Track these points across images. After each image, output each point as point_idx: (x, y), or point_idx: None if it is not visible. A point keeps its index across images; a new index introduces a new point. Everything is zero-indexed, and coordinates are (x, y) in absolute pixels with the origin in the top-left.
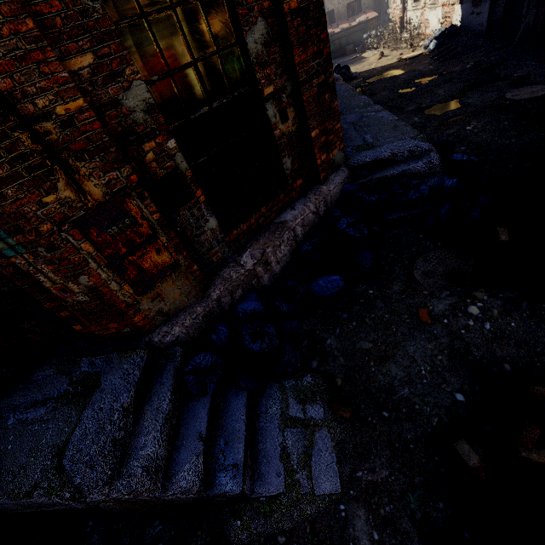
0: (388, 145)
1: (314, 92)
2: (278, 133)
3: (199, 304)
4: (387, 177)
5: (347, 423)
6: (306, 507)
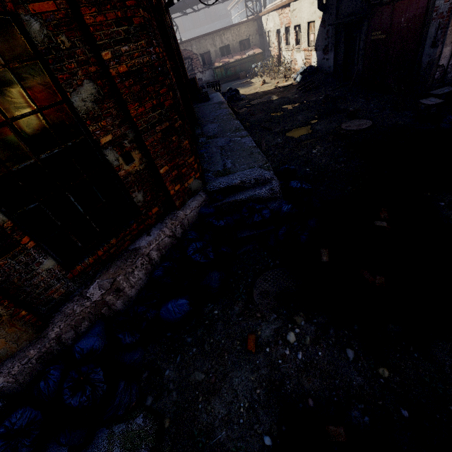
0: (240, 172)
1: (159, 136)
2: (123, 173)
3: (33, 346)
4: (238, 201)
5: None
6: None
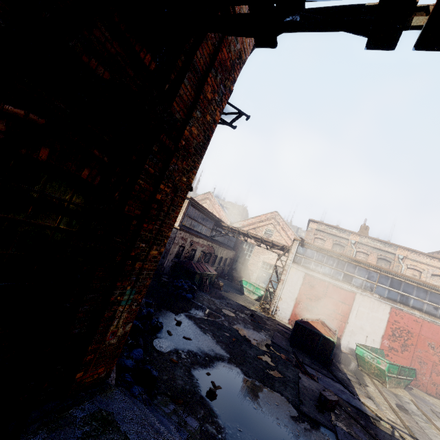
0: None
1: None
2: None
3: None
4: None
5: (183, 405)
6: (197, 436)
